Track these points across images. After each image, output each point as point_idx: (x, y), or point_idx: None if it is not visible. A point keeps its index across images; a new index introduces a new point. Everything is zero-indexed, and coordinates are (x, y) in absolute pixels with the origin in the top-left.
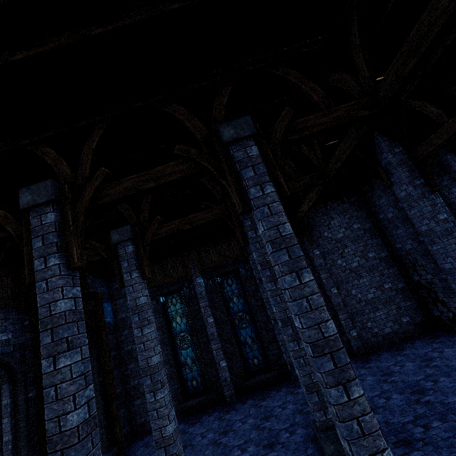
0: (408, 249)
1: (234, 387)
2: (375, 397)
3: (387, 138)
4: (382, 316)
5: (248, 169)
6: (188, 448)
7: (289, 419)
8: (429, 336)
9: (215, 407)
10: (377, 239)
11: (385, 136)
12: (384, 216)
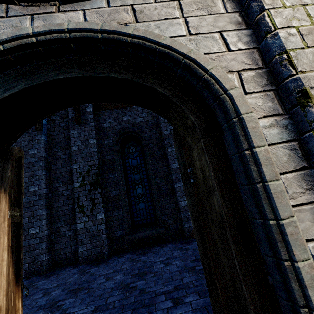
0: None
1: None
2: None
3: None
4: None
5: None
6: None
7: None
8: None
9: None
10: None
11: None
12: None
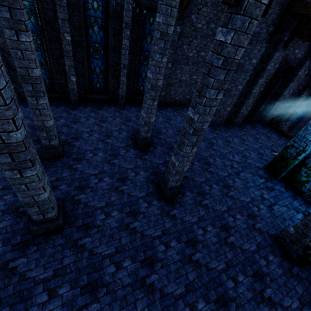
0: None
1: (77, 96)
2: (162, 128)
3: None
4: (181, 91)
5: None
6: None
7: (118, 126)
8: None
9: (60, 102)
10: None
11: None
12: None
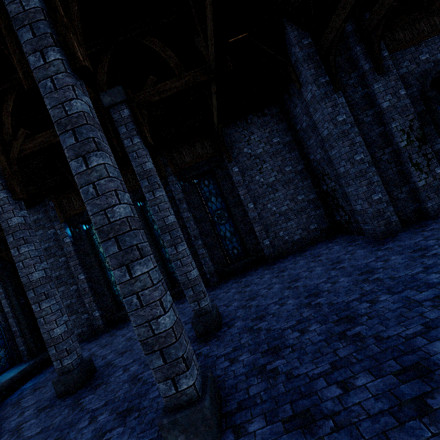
0: (318, 159)
1: None
2: (261, 289)
3: (296, 27)
4: (294, 225)
5: (24, 30)
6: (108, 346)
7: (191, 314)
8: (330, 239)
9: None
10: (296, 152)
11: (295, 24)
12: (300, 127)
